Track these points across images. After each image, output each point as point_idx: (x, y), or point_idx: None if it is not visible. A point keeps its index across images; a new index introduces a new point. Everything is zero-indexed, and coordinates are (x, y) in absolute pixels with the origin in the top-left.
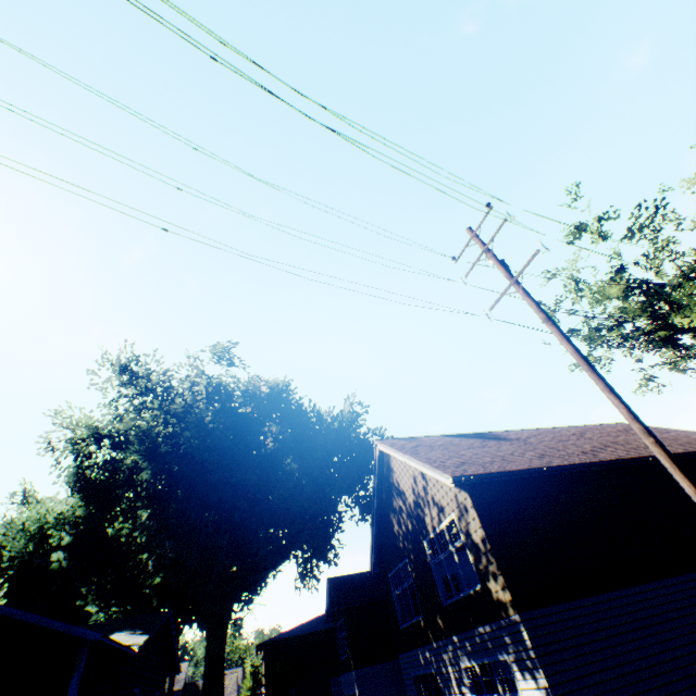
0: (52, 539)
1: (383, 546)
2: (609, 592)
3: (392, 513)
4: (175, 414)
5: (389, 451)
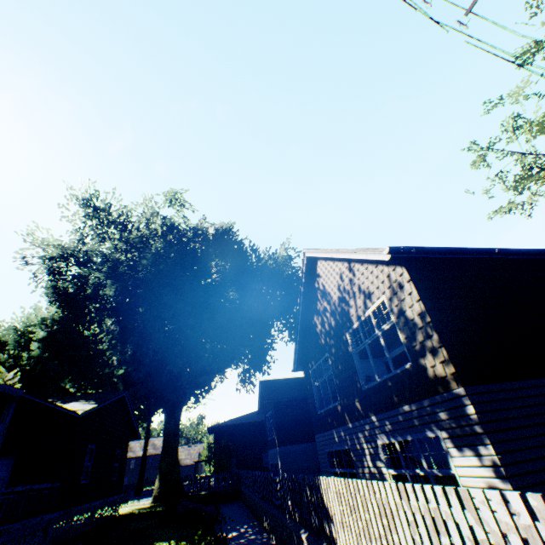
0: (33, 335)
1: (306, 347)
2: None
3: (315, 316)
4: (133, 245)
5: (317, 254)
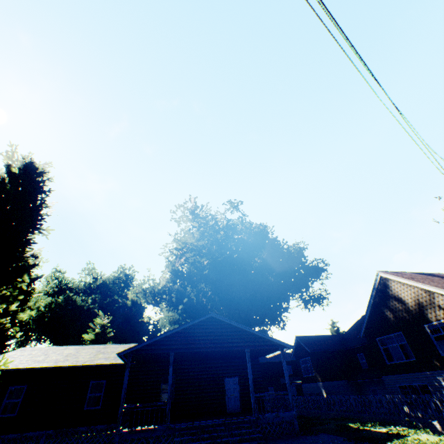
0: (173, 298)
1: (371, 324)
2: None
3: (385, 309)
4: (218, 240)
5: (395, 279)
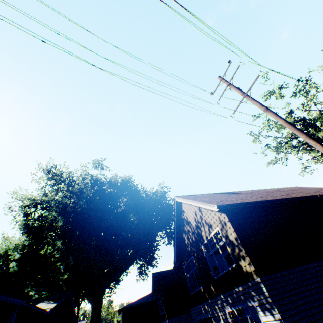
0: (10, 257)
1: (180, 252)
2: (308, 264)
3: (184, 234)
4: (75, 193)
5: (181, 201)
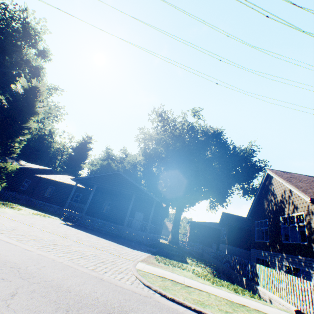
0: (137, 168)
1: (255, 210)
2: None
3: (265, 200)
4: (175, 136)
5: (273, 176)
